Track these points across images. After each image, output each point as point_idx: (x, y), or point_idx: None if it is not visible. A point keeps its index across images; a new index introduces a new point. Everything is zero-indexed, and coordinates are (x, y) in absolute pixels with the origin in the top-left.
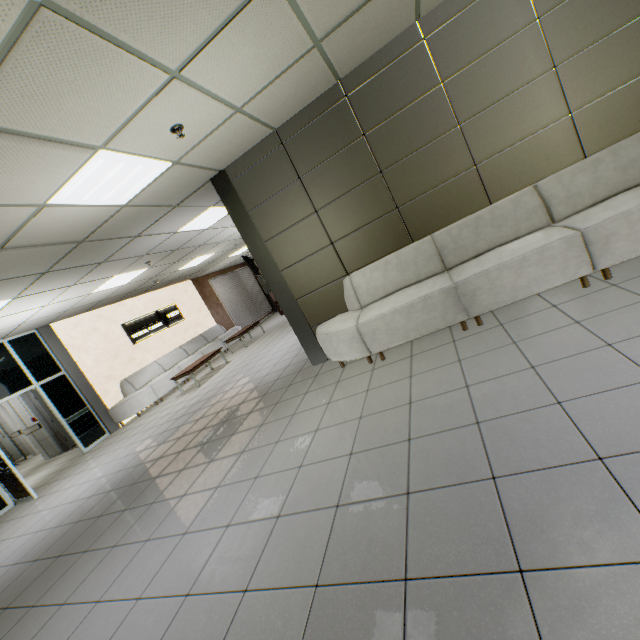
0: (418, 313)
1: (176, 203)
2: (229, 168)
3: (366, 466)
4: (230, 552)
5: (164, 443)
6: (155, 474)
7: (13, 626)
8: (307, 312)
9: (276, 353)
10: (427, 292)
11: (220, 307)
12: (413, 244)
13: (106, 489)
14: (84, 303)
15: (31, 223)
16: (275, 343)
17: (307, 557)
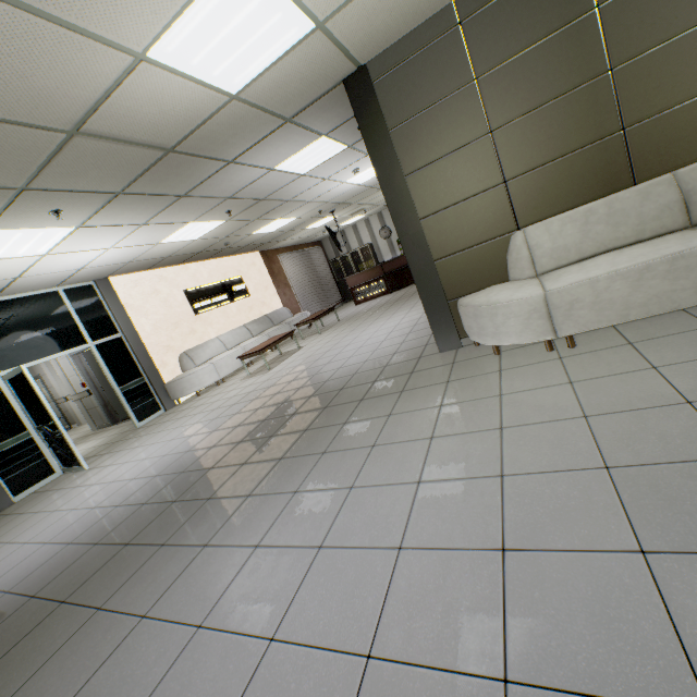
0: (655, 280)
1: (290, 114)
2: (372, 63)
3: (664, 490)
4: (427, 595)
5: (241, 425)
6: (240, 460)
7: (74, 632)
8: (446, 279)
9: (369, 339)
10: (679, 248)
11: (288, 288)
12: (638, 186)
13: (174, 470)
14: (148, 256)
15: (119, 91)
16: (361, 330)
17: (633, 643)
